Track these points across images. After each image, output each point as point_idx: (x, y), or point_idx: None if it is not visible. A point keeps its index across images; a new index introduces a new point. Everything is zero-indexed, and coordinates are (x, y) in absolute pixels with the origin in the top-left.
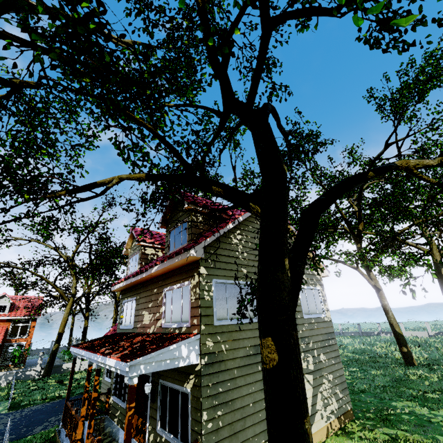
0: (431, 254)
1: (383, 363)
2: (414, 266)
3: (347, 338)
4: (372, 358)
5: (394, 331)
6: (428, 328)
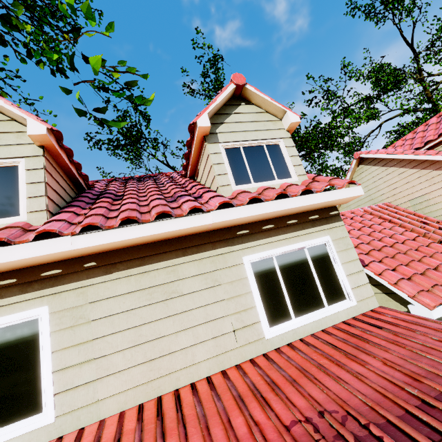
0: None
1: None
2: None
3: None
4: None
5: None
6: None
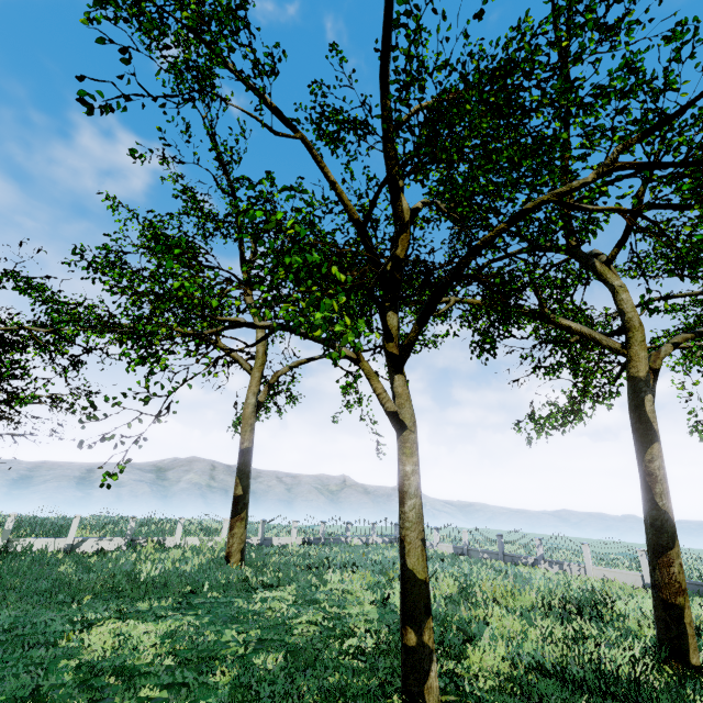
0: (626, 355)
1: (371, 664)
2: (608, 406)
3: (460, 564)
4: (383, 636)
5: (402, 567)
6: (643, 565)
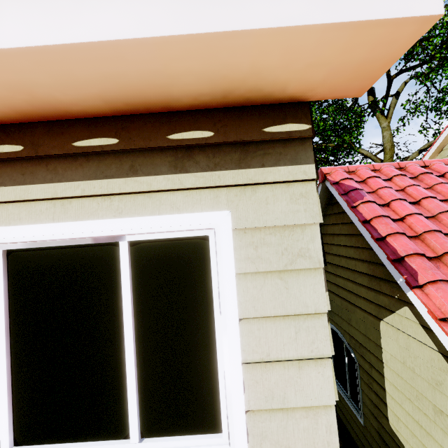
0: None
1: None
2: None
3: None
4: None
5: None
6: None
